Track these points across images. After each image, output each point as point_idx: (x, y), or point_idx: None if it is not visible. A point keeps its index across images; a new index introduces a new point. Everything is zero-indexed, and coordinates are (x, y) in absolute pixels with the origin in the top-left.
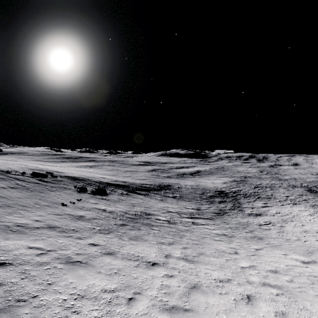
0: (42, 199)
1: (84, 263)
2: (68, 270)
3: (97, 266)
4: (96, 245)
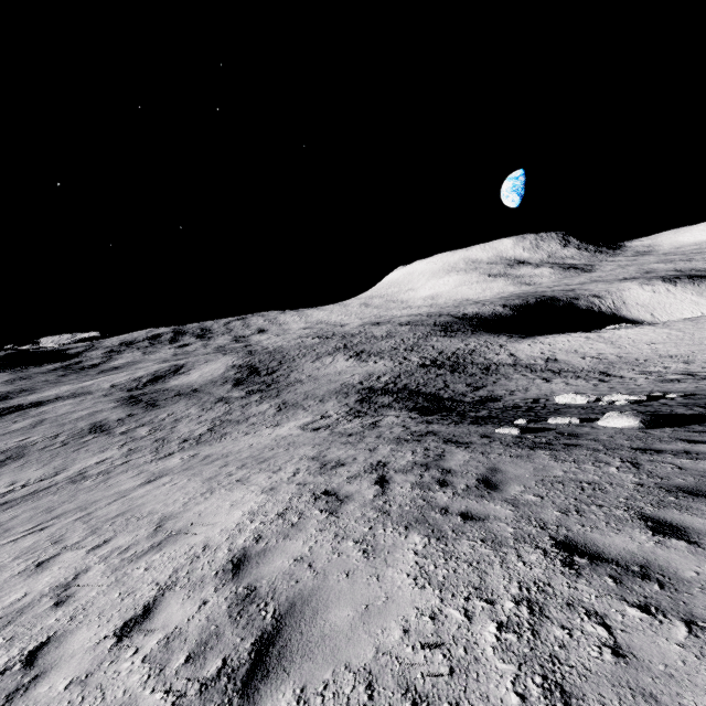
0: None
1: None
2: None
3: None
4: None
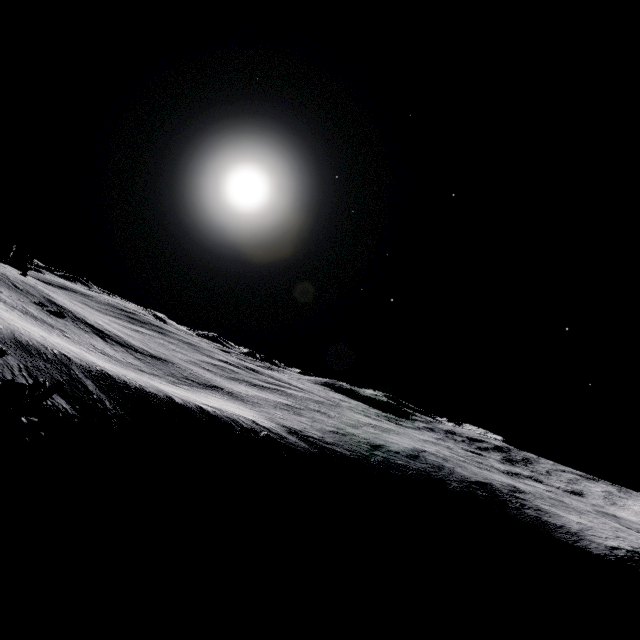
0: None
1: None
2: None
3: None
4: None
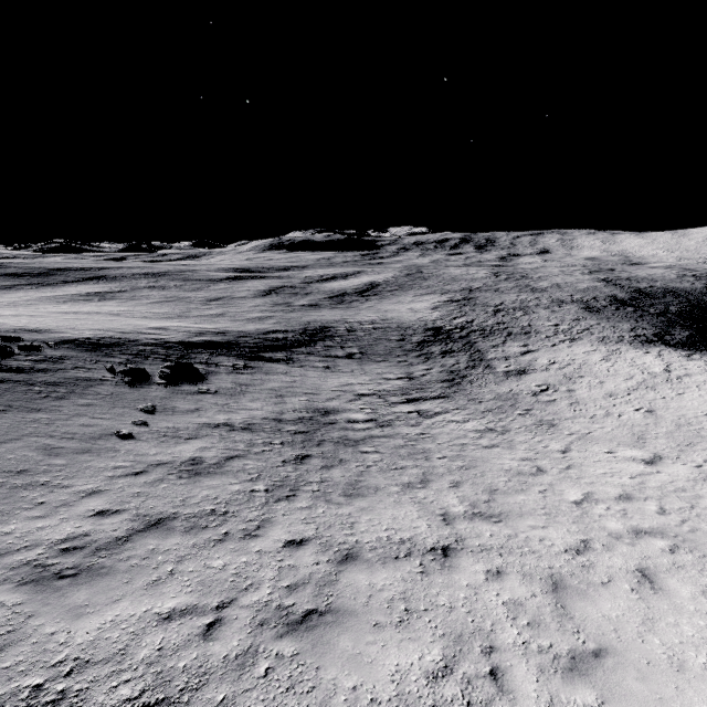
0: (57, 435)
1: (327, 613)
2: (314, 650)
3: (357, 608)
4: (303, 543)
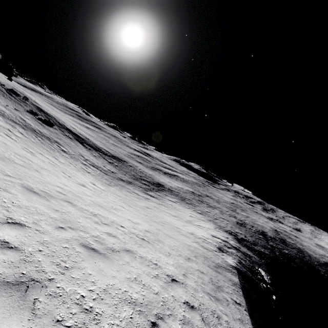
0: None
1: None
2: None
3: None
4: None
